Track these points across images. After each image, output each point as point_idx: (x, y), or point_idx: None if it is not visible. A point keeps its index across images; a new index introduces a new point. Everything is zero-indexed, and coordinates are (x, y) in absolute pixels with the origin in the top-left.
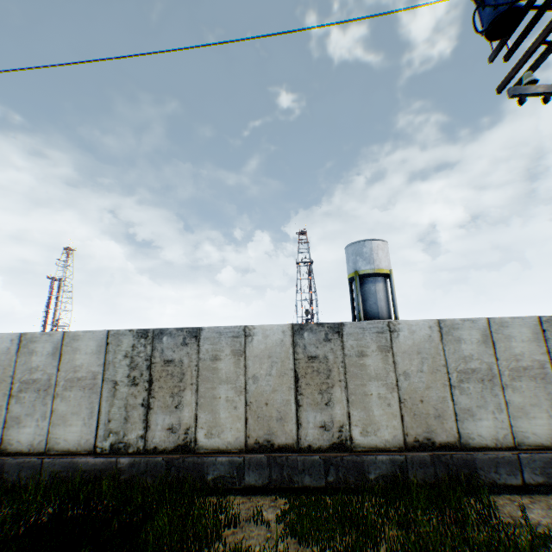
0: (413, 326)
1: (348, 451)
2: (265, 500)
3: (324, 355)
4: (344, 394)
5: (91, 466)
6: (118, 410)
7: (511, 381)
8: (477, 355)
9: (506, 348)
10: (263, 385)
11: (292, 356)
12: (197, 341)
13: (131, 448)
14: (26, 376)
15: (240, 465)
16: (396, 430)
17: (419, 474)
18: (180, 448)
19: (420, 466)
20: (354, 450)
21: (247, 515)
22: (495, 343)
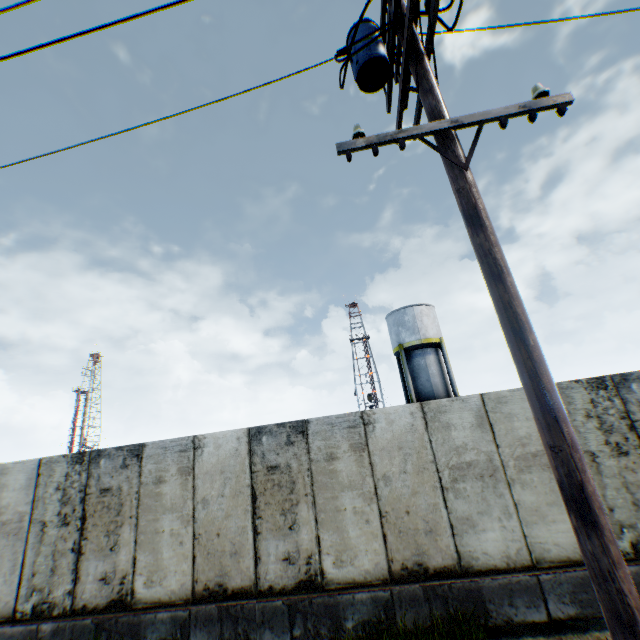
0: (391, 414)
1: (319, 590)
2: None
3: (287, 463)
4: (312, 512)
5: (9, 637)
6: (45, 559)
7: (520, 474)
8: (473, 444)
9: (508, 431)
10: (214, 510)
11: (249, 468)
12: (139, 461)
13: (57, 609)
14: None
15: (185, 621)
16: (378, 555)
17: (410, 616)
18: (115, 603)
19: (411, 603)
20: (326, 588)
21: None
22: (494, 425)
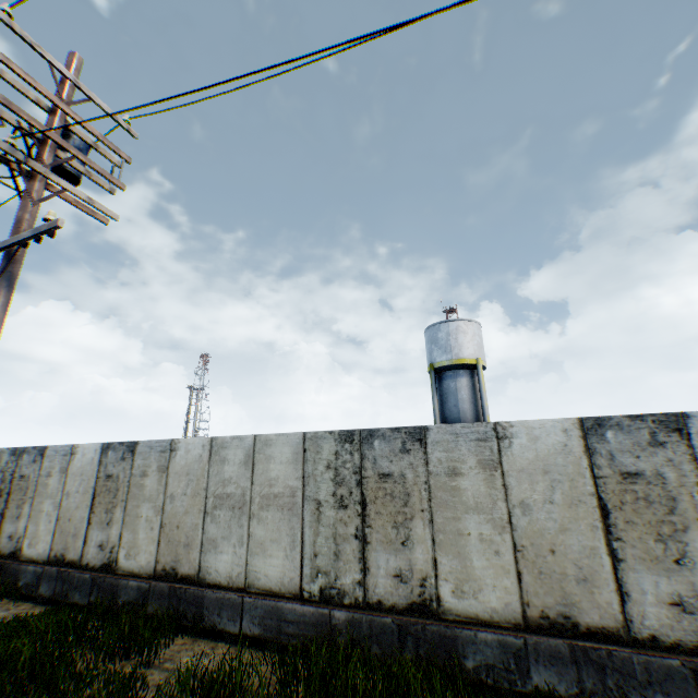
0: (190, 445)
1: (113, 573)
2: (39, 609)
3: (118, 474)
4: (123, 515)
5: None
6: None
7: (260, 510)
8: (236, 478)
9: (265, 471)
10: (73, 502)
11: (97, 474)
12: (43, 459)
13: None
14: None
15: (41, 575)
16: (152, 556)
17: (156, 606)
18: (13, 554)
19: (159, 596)
20: (117, 572)
21: (3, 617)
22: (256, 465)
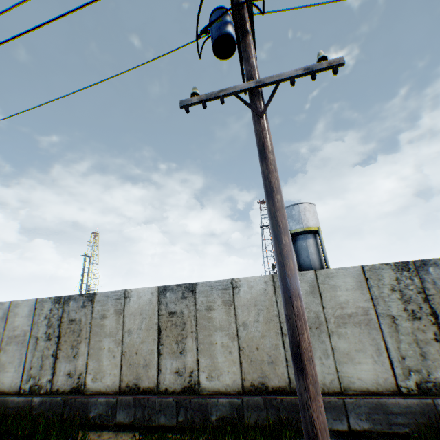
0: (251, 282)
1: (196, 394)
2: (126, 436)
3: (181, 311)
4: (195, 343)
5: (16, 403)
6: (37, 360)
7: (338, 328)
8: (306, 305)
9: (332, 297)
10: (135, 338)
11: (157, 312)
12: (92, 304)
13: (43, 390)
14: None
15: (114, 405)
16: (235, 375)
17: (254, 417)
18: (75, 389)
19: (254, 409)
20: (200, 393)
21: None
22: (322, 293)
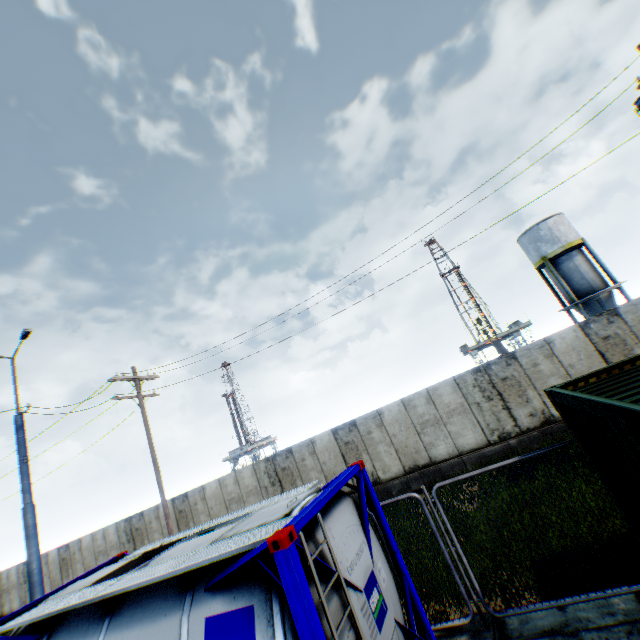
0: None
1: None
2: None
3: (613, 333)
4: None
5: (493, 452)
6: (489, 417)
7: None
8: None
9: None
10: (578, 368)
11: (589, 343)
12: (515, 360)
13: (512, 434)
14: (419, 420)
15: None
16: None
17: None
18: (544, 423)
19: None
20: None
21: None
22: None
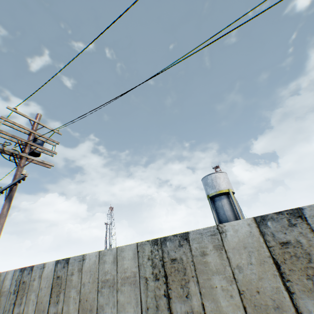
0: (91, 255)
1: None
2: None
3: (62, 275)
4: (63, 296)
5: None
6: (9, 305)
7: (121, 286)
8: (110, 270)
9: (122, 265)
10: (43, 292)
11: (53, 276)
12: (32, 271)
13: None
14: None
15: None
16: None
17: None
18: None
19: None
20: None
21: None
22: (118, 262)
